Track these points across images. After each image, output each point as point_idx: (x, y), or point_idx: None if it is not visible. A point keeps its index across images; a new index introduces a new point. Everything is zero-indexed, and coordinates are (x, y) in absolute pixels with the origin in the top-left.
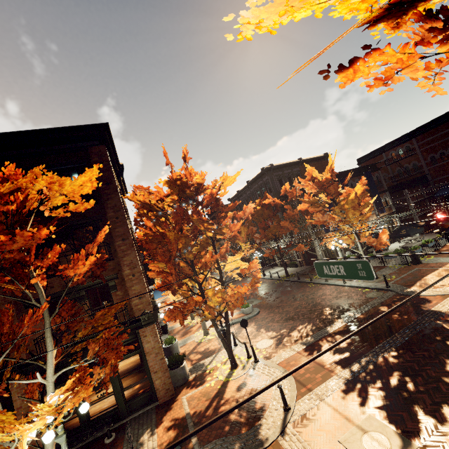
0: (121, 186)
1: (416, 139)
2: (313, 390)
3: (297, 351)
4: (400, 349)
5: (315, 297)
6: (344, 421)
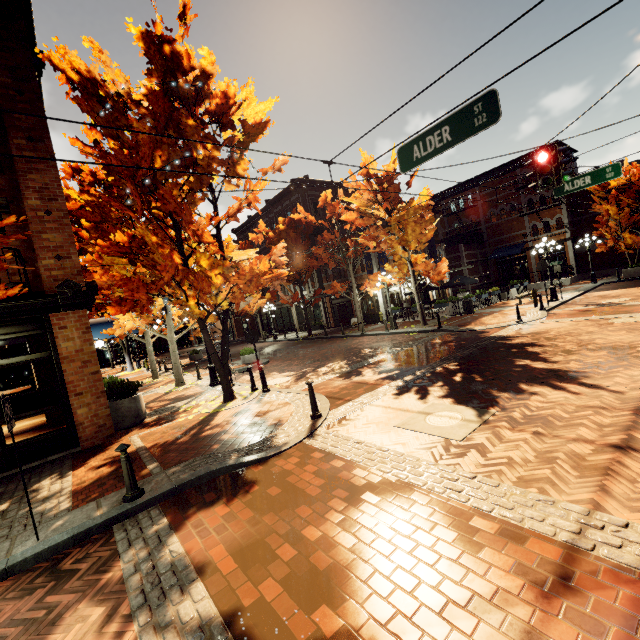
0: None
1: (479, 187)
2: (354, 400)
3: (327, 379)
4: (461, 360)
5: (349, 345)
6: (401, 413)
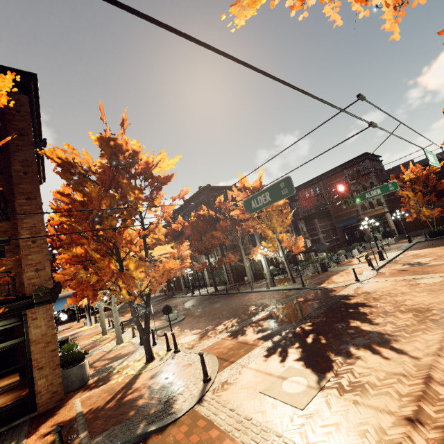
0: (38, 168)
1: (322, 182)
2: (236, 361)
3: (221, 338)
4: (314, 320)
5: (241, 301)
6: (266, 377)
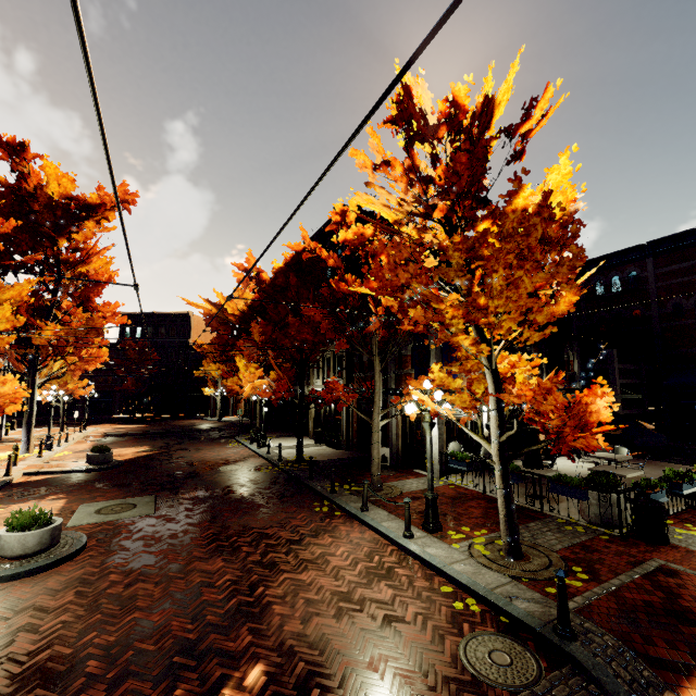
0: None
1: (655, 260)
2: None
3: None
4: None
5: (283, 565)
6: None
